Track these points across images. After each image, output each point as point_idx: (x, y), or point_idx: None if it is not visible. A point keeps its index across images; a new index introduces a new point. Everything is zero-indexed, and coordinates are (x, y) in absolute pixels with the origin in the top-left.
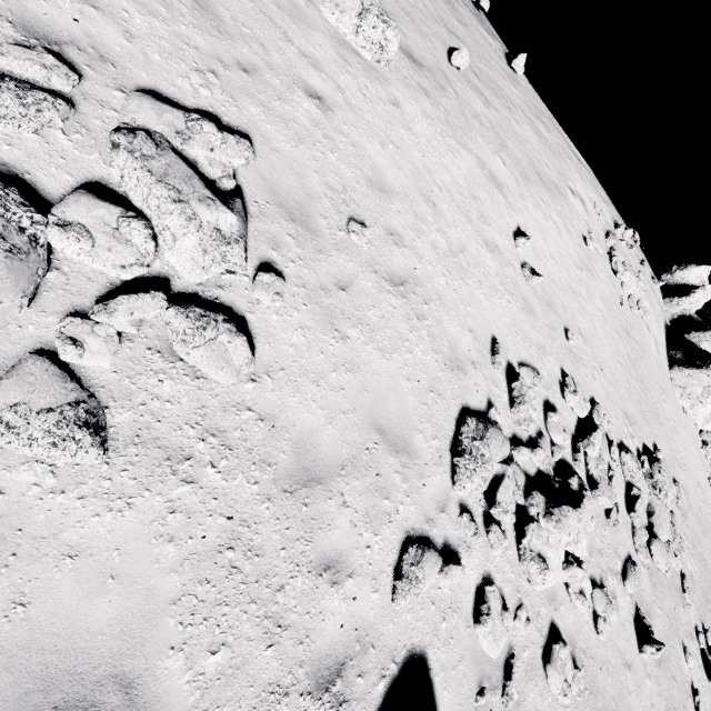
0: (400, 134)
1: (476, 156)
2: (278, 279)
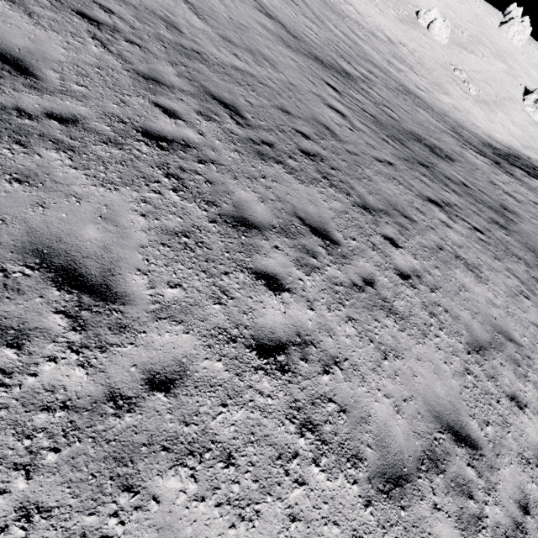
0: None
1: None
2: None
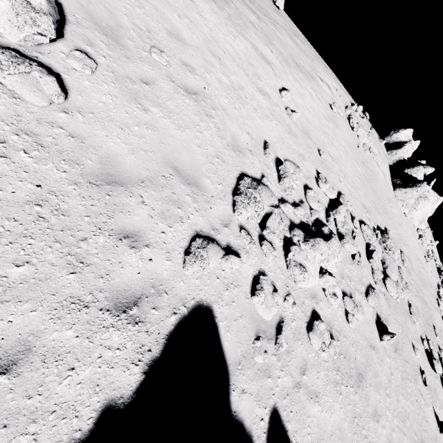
0: (193, 16)
1: (251, 42)
2: (88, 59)
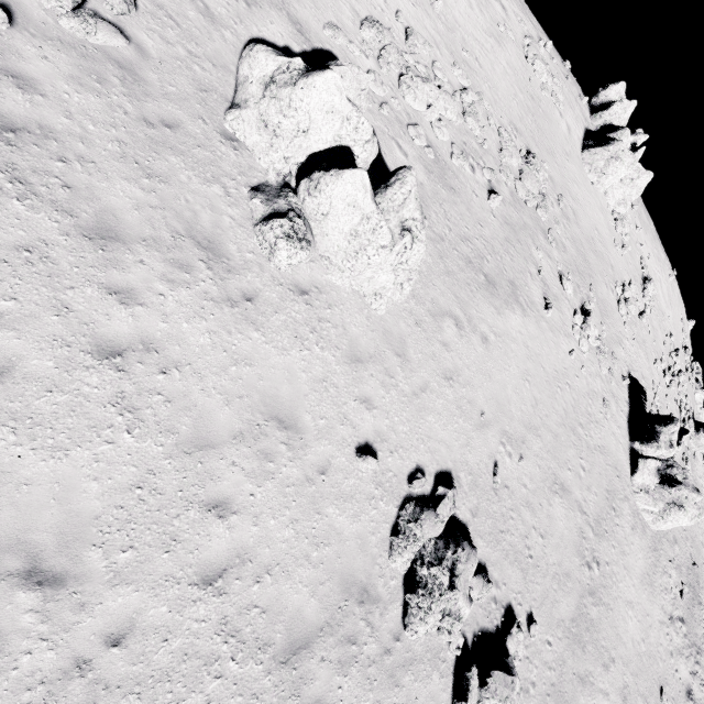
0: None
1: None
2: None
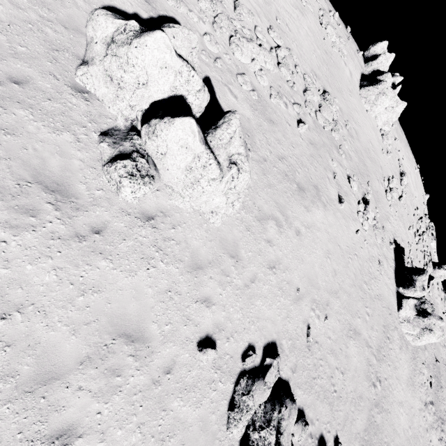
0: None
1: None
2: None
